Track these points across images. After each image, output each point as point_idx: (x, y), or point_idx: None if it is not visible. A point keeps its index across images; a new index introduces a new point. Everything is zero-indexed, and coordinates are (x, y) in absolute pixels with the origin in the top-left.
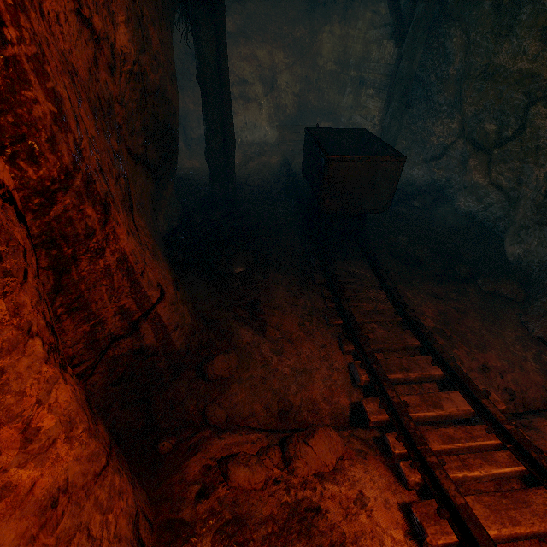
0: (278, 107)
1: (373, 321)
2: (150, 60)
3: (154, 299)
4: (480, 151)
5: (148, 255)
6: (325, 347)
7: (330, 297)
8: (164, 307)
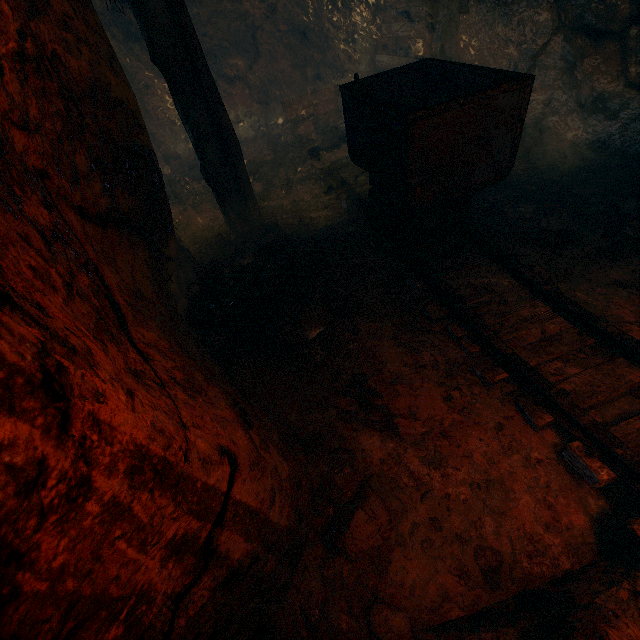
0: (272, 78)
1: (553, 358)
2: (57, 31)
3: (223, 484)
4: (603, 41)
5: (181, 397)
6: (502, 428)
7: (464, 335)
8: (243, 482)
